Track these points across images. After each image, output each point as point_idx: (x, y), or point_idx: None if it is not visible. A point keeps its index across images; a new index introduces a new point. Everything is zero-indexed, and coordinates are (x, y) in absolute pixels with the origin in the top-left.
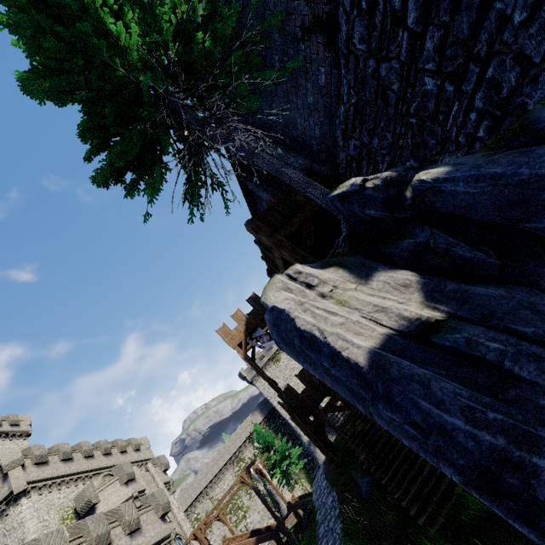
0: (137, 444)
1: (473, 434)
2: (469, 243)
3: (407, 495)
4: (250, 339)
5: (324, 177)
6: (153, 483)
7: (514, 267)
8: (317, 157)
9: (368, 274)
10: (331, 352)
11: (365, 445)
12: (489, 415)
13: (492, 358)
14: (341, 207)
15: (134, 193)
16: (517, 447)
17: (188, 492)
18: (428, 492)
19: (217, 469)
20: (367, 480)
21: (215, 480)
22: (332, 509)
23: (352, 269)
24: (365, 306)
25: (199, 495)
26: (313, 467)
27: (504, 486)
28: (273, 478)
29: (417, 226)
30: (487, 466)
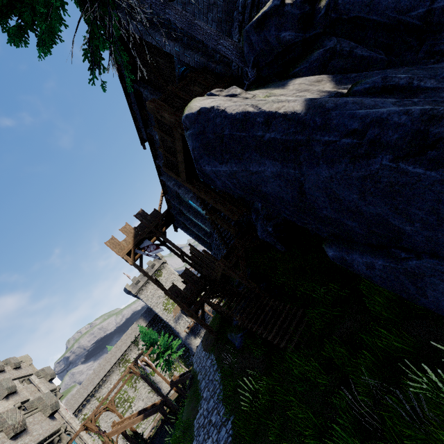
0: (17, 362)
1: (406, 111)
2: (365, 47)
3: (271, 332)
4: (138, 249)
5: (217, 75)
6: (38, 393)
7: (397, 61)
8: (212, 57)
9: (284, 83)
10: (267, 117)
11: (238, 312)
12: (414, 100)
13: (404, 82)
14: (256, 39)
15: (19, 42)
16: (440, 107)
17: (75, 398)
18: (286, 326)
19: (104, 373)
20: (240, 335)
21: (102, 383)
22: (211, 367)
23: (267, 87)
24: (290, 92)
25: (86, 398)
26: (189, 356)
27: (430, 138)
28: (157, 366)
29: (325, 39)
30: (417, 129)
